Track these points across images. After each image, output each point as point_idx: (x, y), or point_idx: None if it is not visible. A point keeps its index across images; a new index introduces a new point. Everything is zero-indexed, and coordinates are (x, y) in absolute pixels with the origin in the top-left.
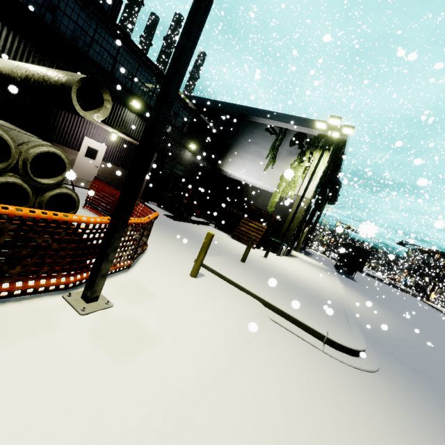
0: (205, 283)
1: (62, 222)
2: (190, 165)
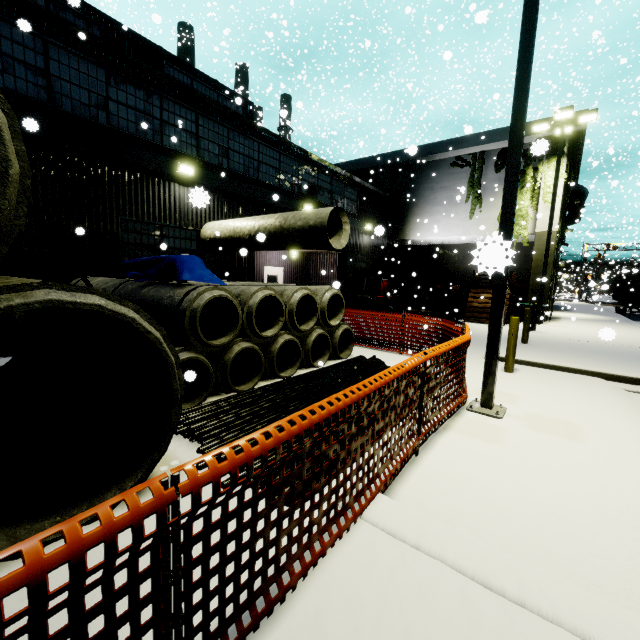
0: (527, 374)
1: (361, 357)
2: (371, 251)
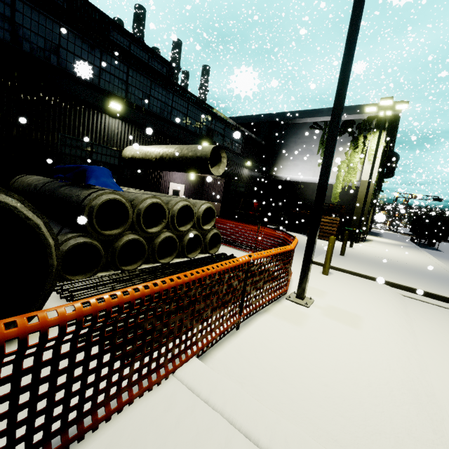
0: (337, 277)
1: (223, 253)
2: (249, 180)
